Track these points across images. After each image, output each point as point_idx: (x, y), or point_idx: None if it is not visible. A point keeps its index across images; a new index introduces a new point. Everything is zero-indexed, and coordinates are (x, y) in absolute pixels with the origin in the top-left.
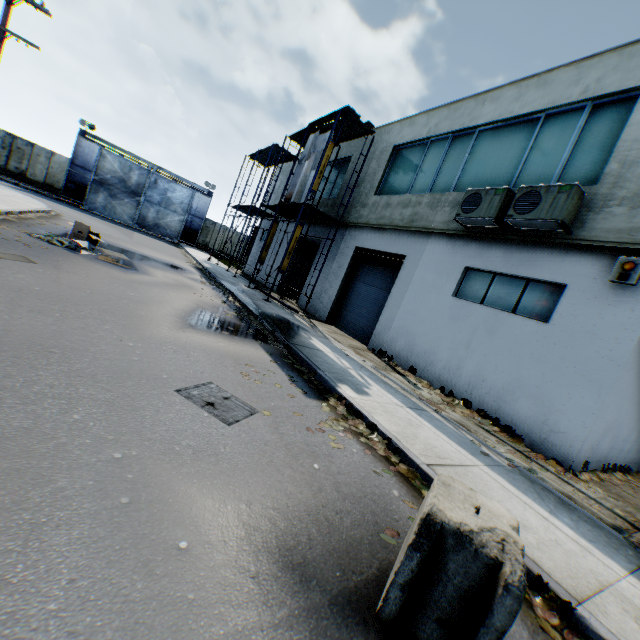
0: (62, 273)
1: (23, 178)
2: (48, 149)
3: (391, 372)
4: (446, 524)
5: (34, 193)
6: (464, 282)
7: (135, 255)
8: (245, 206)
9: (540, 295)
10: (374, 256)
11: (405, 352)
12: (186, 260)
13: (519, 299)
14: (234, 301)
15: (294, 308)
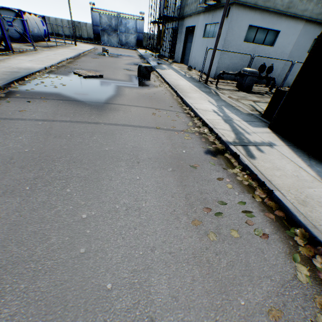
0: (104, 60)
1: (81, 39)
2: (84, 22)
3: (185, 70)
4: (140, 65)
5: (87, 44)
6: (206, 31)
7: (118, 55)
8: (152, 22)
9: (217, 29)
10: (191, 29)
11: (194, 64)
12: (136, 54)
13: (213, 32)
14: (145, 61)
15: (167, 60)
